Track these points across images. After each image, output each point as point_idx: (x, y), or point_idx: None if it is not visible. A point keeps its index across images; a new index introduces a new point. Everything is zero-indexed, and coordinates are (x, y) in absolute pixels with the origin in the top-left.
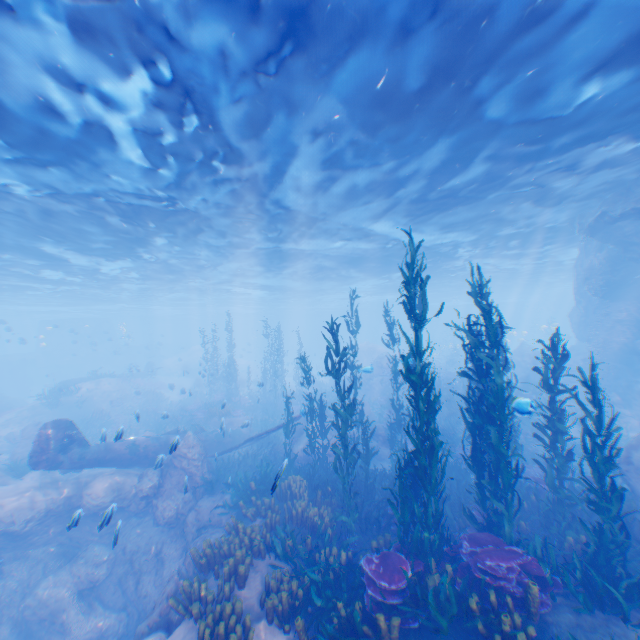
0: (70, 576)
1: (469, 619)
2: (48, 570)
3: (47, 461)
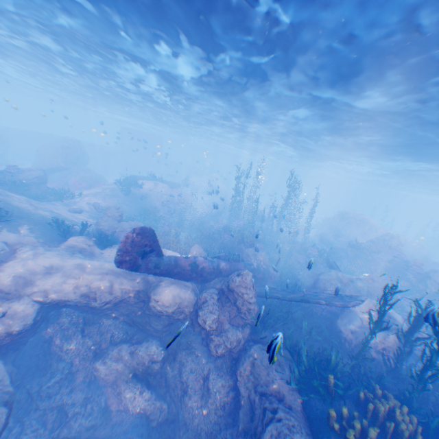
0: (129, 358)
1: None
2: (114, 341)
3: (129, 263)
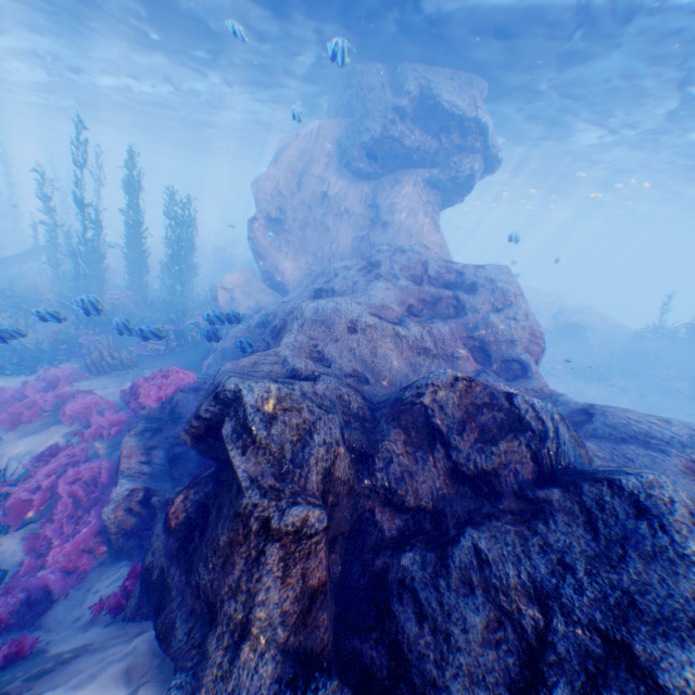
0: None
1: None
2: None
3: None
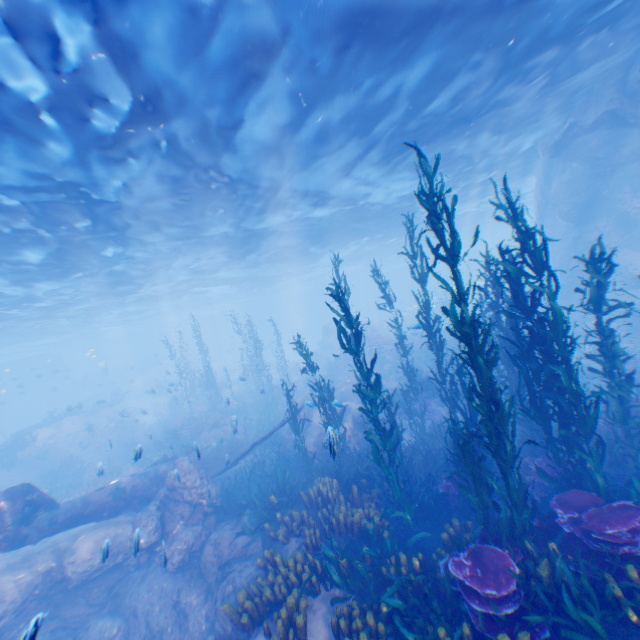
0: None
1: (614, 610)
2: None
3: (6, 541)
